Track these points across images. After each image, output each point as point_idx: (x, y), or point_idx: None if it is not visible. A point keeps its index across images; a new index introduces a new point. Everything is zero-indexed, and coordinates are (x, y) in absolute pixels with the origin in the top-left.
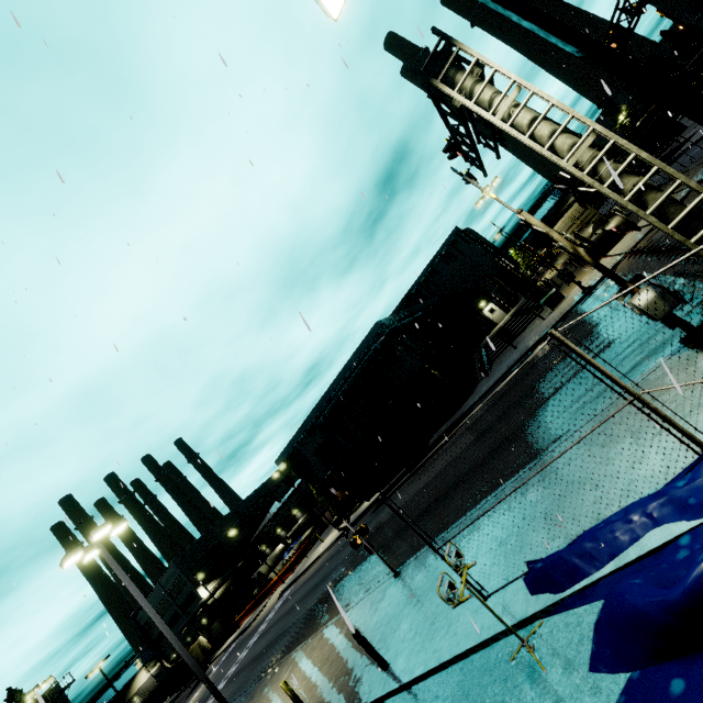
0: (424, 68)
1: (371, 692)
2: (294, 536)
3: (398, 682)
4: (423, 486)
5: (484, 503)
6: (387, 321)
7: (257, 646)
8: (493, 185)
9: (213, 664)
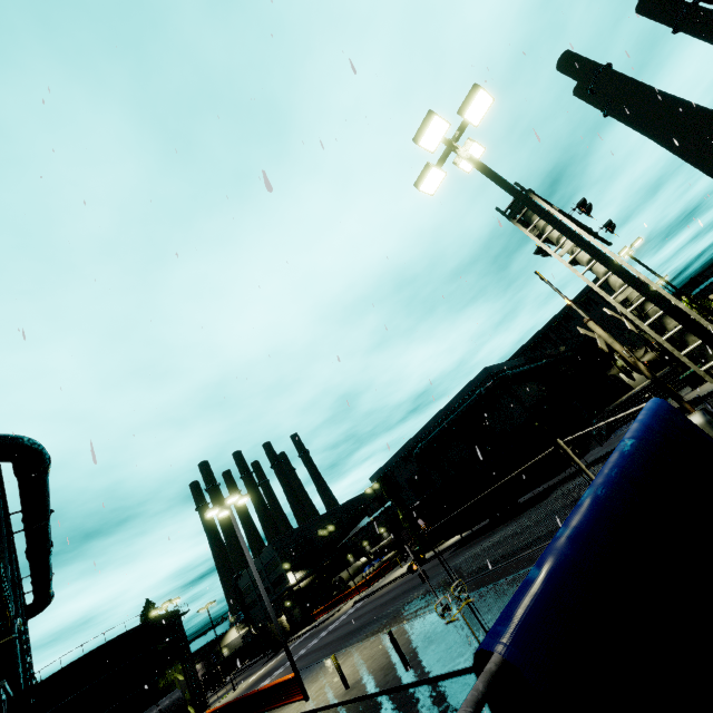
0: (506, 210)
1: (393, 682)
2: (377, 554)
3: (412, 679)
4: (498, 540)
5: (529, 569)
6: (497, 367)
7: (325, 638)
8: (634, 245)
9: (289, 644)
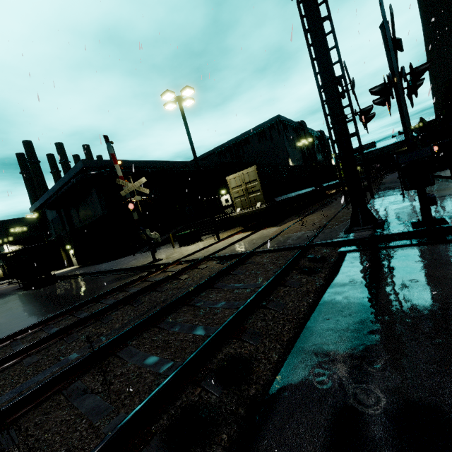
0: None
1: None
2: None
3: None
4: None
5: None
6: (103, 163)
7: None
8: (187, 94)
9: None
